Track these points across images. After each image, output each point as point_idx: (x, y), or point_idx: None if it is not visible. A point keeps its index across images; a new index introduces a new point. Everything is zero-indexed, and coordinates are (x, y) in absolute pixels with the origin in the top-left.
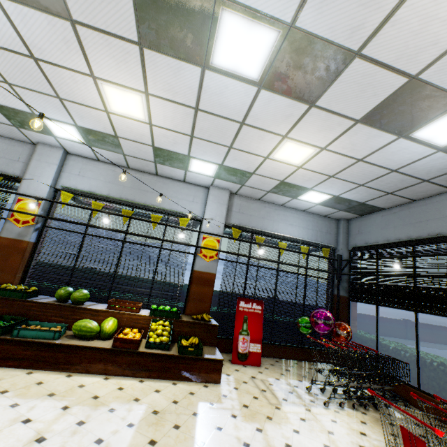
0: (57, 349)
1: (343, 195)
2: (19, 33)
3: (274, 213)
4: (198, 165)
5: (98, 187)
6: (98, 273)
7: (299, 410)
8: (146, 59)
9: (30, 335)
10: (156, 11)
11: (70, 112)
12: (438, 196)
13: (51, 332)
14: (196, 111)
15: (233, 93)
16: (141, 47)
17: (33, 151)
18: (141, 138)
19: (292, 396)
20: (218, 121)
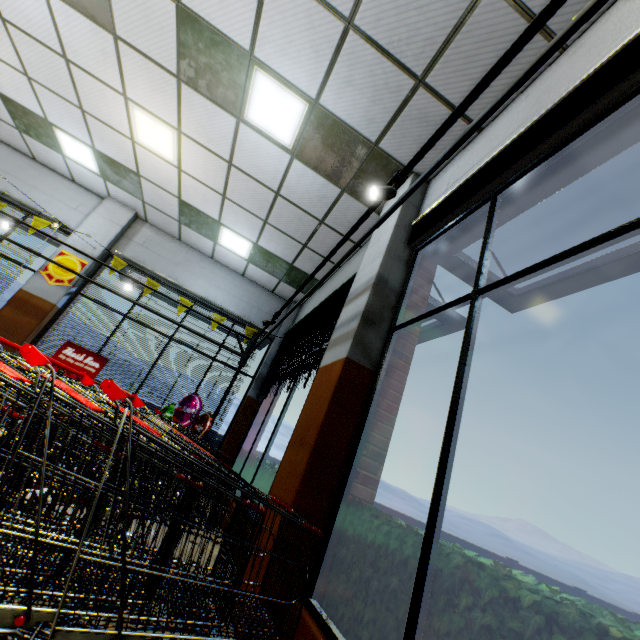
0: None
1: (263, 244)
2: None
3: (197, 264)
4: (69, 144)
5: None
6: None
7: None
8: None
9: None
10: None
11: None
12: (352, 258)
13: None
14: (4, 22)
15: None
16: None
17: None
18: None
19: None
20: (39, 50)
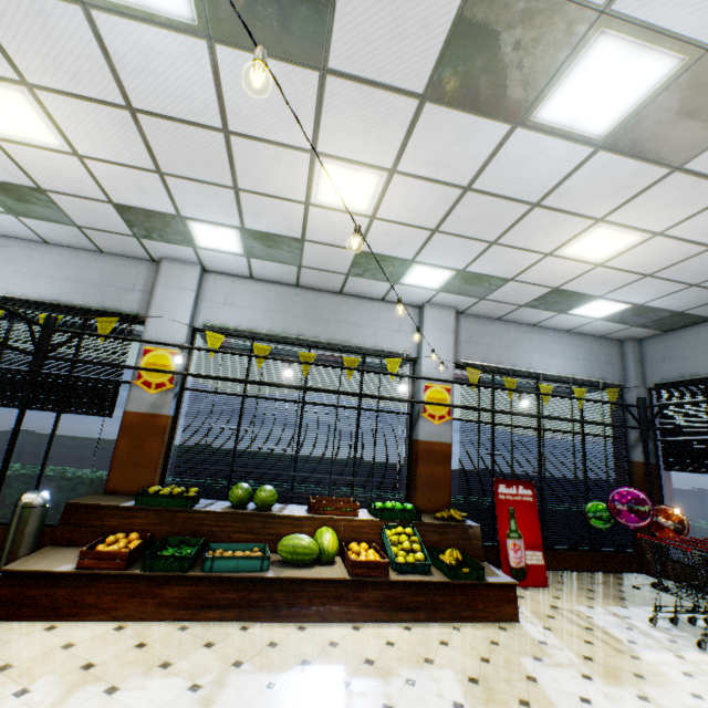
0: (272, 586)
1: (652, 303)
2: (222, 95)
3: (522, 338)
4: (420, 273)
5: (256, 320)
6: (275, 457)
7: (668, 658)
8: (420, 119)
9: (228, 567)
10: (481, 44)
11: (243, 208)
12: None
13: (256, 559)
14: (464, 192)
15: (546, 160)
16: (423, 101)
17: (157, 273)
18: (343, 240)
19: (636, 635)
20: (493, 205)
